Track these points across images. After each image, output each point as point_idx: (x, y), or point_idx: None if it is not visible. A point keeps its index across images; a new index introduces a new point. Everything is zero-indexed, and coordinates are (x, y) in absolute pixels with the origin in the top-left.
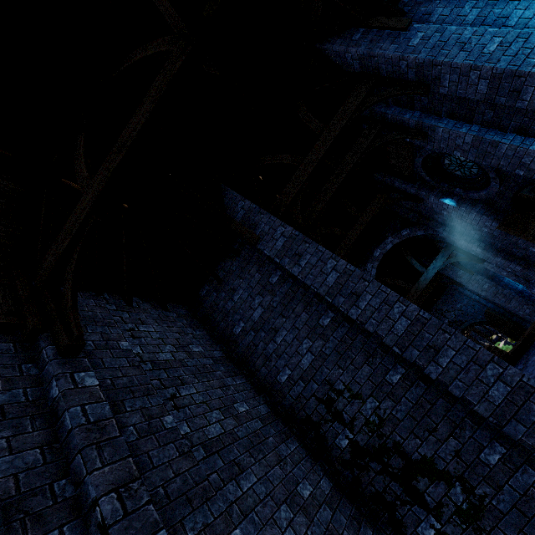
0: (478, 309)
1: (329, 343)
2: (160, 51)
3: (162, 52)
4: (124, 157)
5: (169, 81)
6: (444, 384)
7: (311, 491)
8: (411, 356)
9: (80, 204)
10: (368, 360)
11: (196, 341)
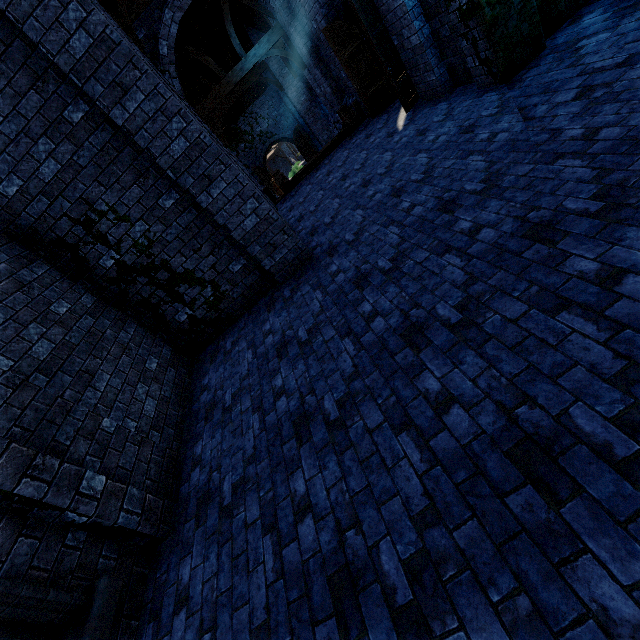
0: (291, 124)
1: (84, 151)
2: None
3: None
4: None
5: None
6: (212, 214)
7: (69, 307)
8: (186, 184)
9: None
10: (139, 181)
11: None
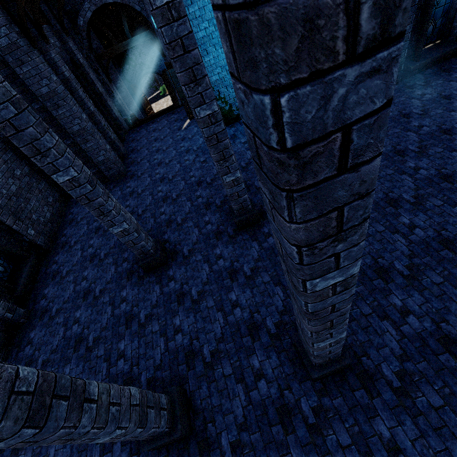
0: (162, 65)
1: None
2: None
3: None
4: None
5: None
6: (86, 152)
7: (21, 172)
8: (77, 140)
9: None
10: (58, 132)
11: None
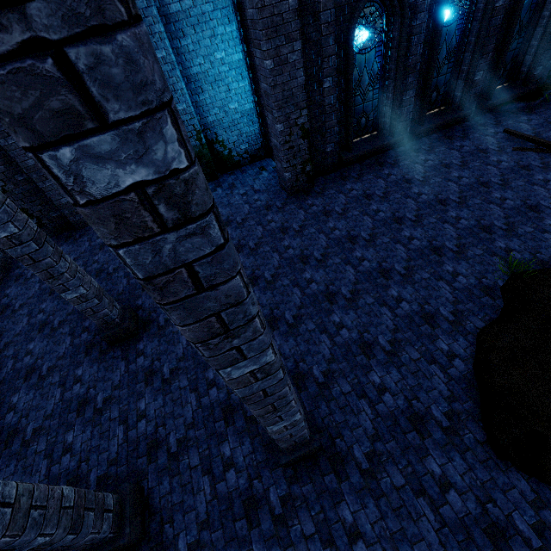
0: None
1: None
2: None
3: None
4: None
5: None
6: (44, 191)
7: None
8: (32, 177)
9: None
10: (6, 165)
11: None
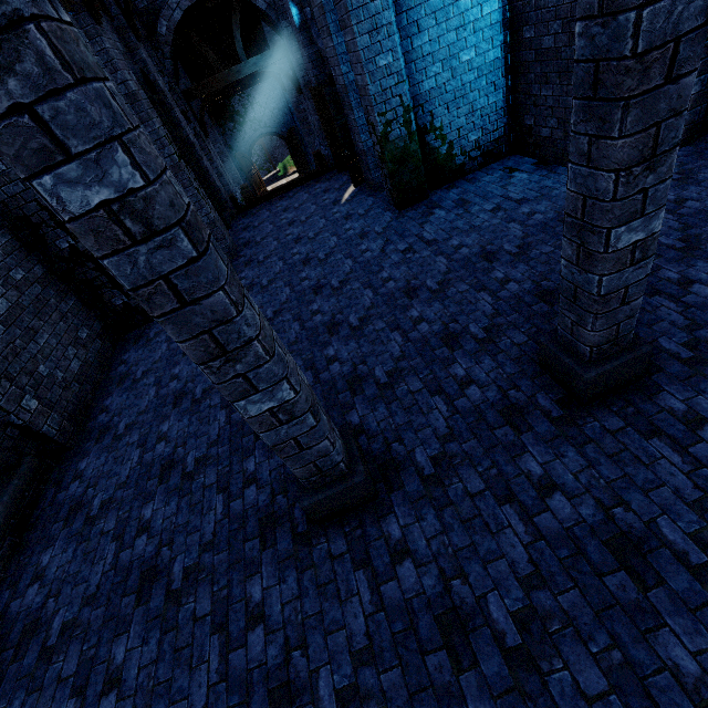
0: (288, 122)
1: None
2: None
3: None
4: None
5: None
6: None
7: (24, 275)
8: None
9: None
10: None
11: None
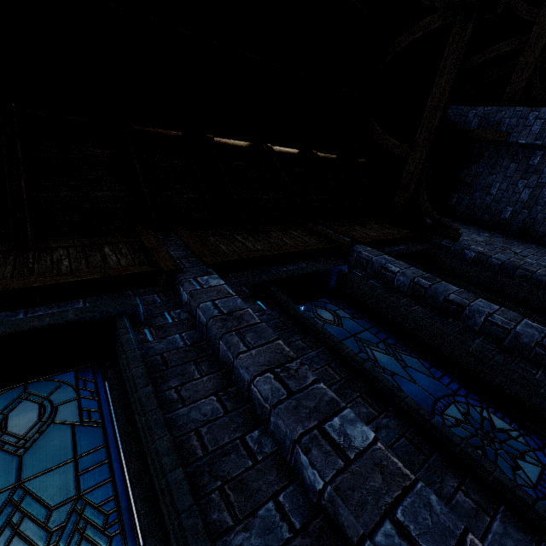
0: None
1: None
2: (431, 29)
3: (432, 29)
4: (440, 117)
5: (464, 48)
6: None
7: None
8: None
9: (410, 162)
10: None
11: (478, 231)
